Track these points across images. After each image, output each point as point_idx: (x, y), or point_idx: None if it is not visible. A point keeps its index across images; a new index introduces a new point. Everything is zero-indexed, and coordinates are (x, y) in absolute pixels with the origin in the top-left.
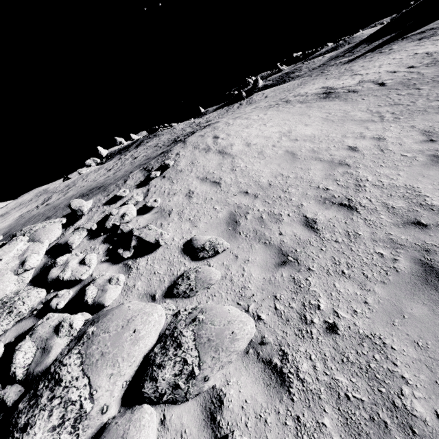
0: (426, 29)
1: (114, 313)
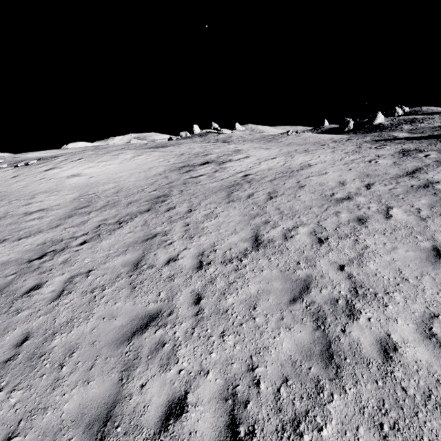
0: None
1: None
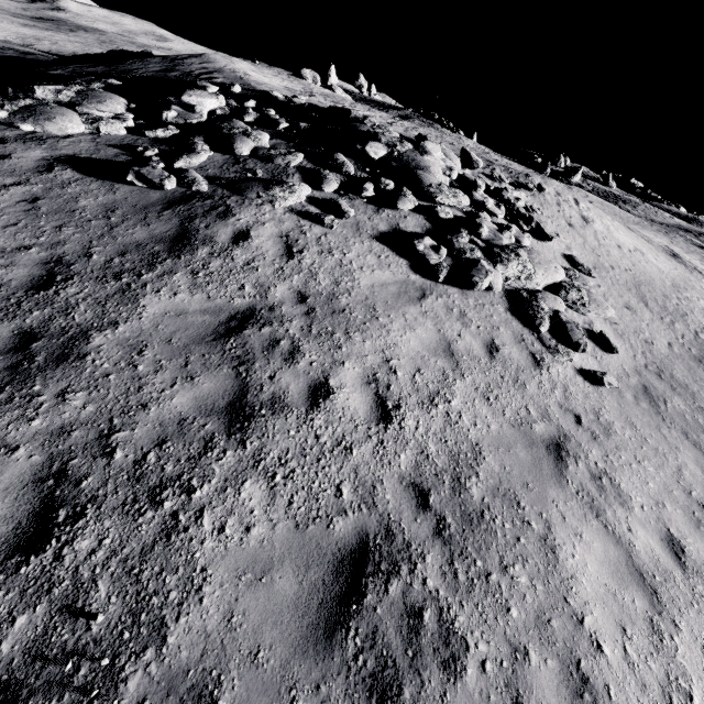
0: None
1: (539, 251)
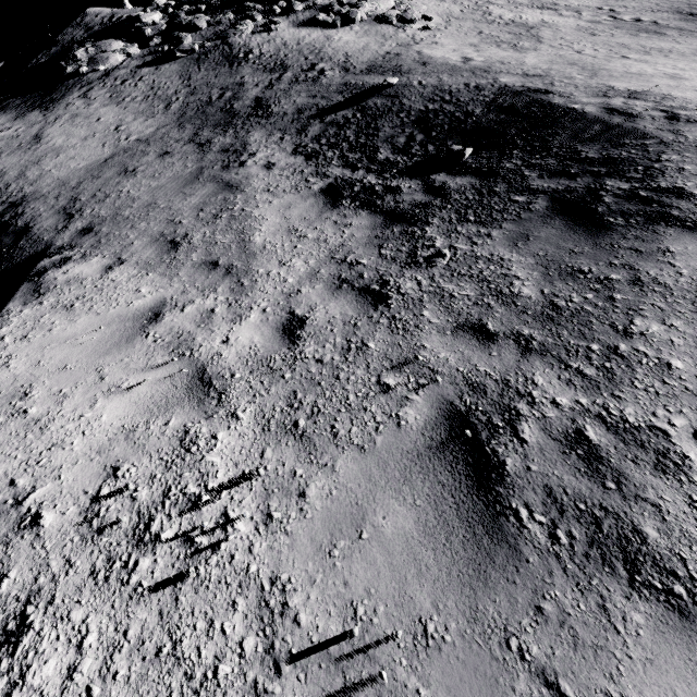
0: None
1: None
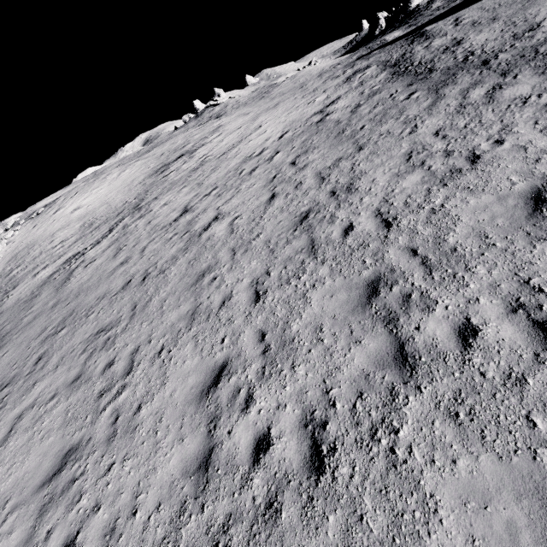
0: (434, 27)
1: None
